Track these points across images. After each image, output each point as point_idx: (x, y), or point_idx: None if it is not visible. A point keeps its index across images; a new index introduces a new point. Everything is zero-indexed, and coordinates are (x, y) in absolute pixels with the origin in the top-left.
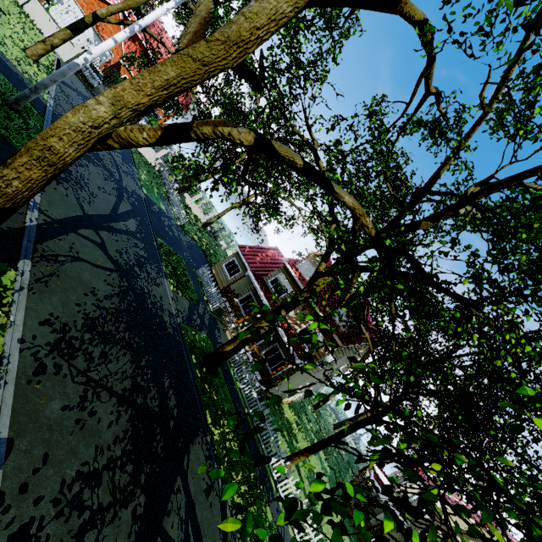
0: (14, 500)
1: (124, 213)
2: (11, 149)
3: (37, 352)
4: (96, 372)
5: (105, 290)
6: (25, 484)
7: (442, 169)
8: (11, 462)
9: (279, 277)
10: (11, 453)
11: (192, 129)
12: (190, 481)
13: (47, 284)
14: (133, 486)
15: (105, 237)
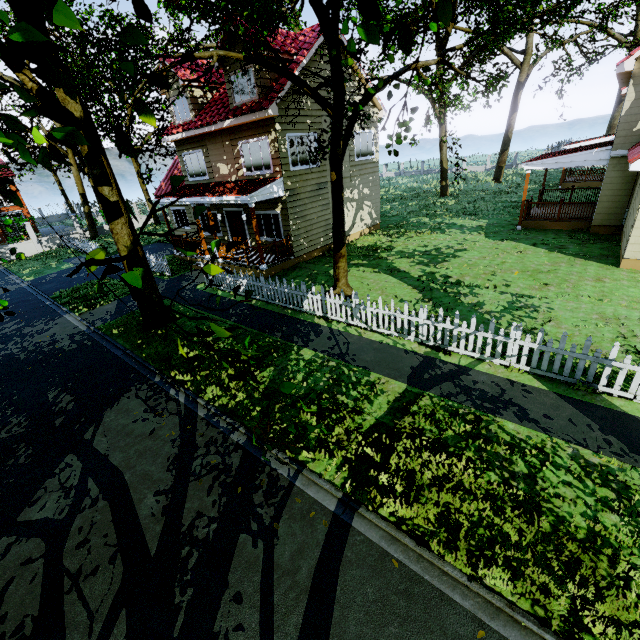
0: None
1: None
2: None
3: None
4: None
5: None
6: None
7: None
8: None
9: (187, 160)
10: None
11: None
12: (101, 442)
13: None
14: None
15: None
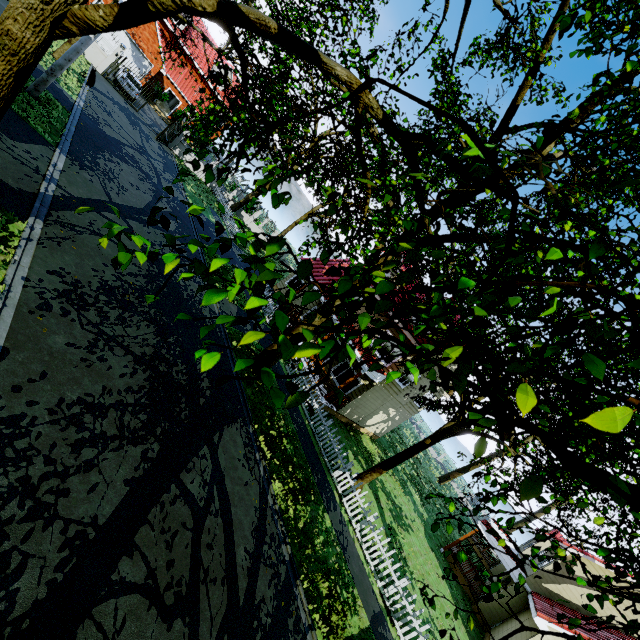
0: (6, 394)
1: (160, 213)
2: (29, 129)
3: (43, 293)
4: (111, 329)
5: (129, 268)
6: (19, 387)
7: (519, 96)
8: (5, 366)
9: None
10: (6, 359)
11: (149, 0)
12: (221, 455)
13: (60, 245)
14: (146, 433)
15: (134, 226)
